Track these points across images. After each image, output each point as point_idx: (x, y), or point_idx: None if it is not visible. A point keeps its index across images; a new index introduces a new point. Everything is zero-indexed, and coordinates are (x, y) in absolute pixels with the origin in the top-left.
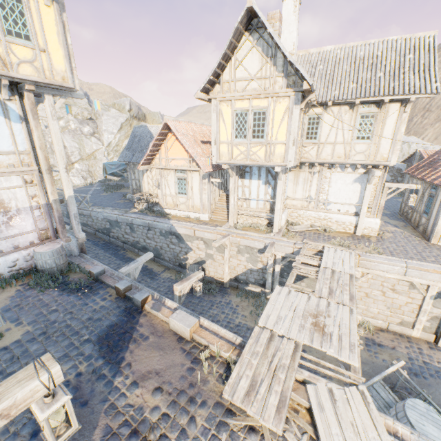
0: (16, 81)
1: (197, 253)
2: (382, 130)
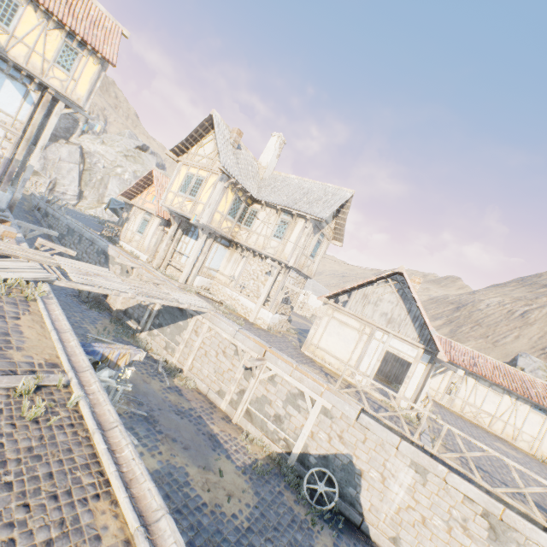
0: (45, 84)
1: None
2: (291, 235)
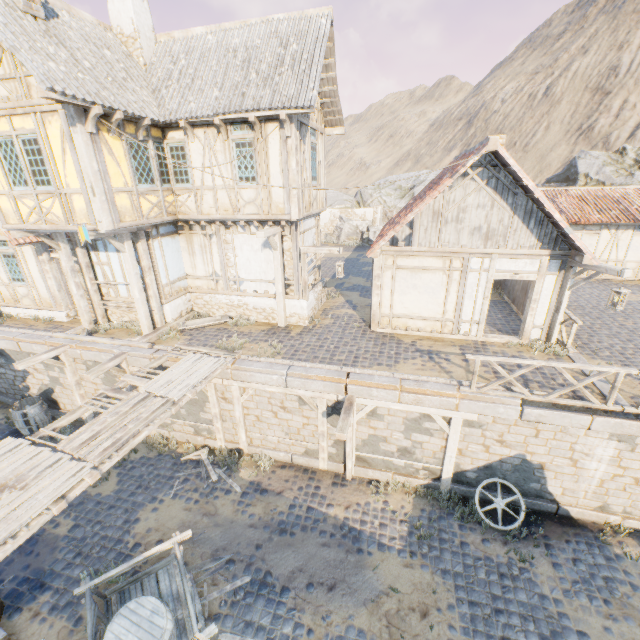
0: None
1: (38, 378)
2: (268, 166)
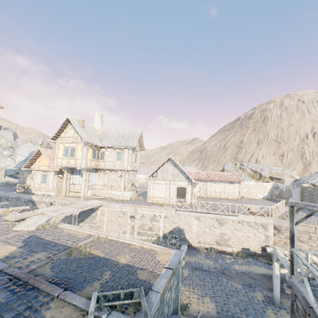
0: None
1: None
2: (124, 157)
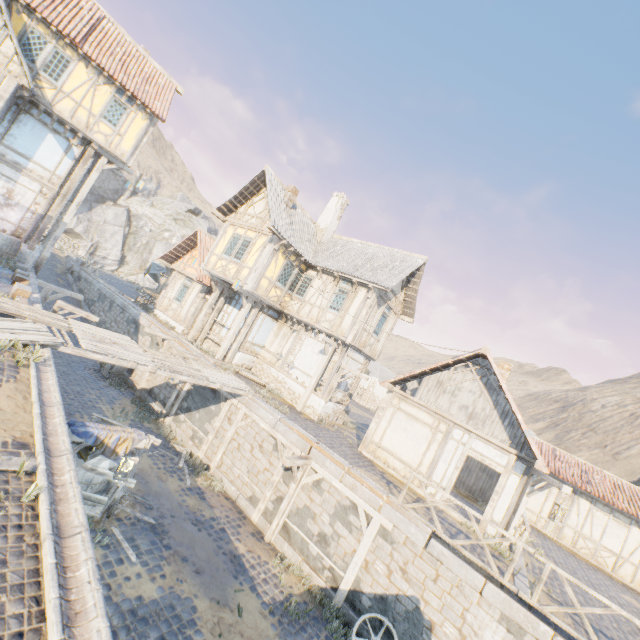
0: (88, 139)
1: None
2: (350, 307)
